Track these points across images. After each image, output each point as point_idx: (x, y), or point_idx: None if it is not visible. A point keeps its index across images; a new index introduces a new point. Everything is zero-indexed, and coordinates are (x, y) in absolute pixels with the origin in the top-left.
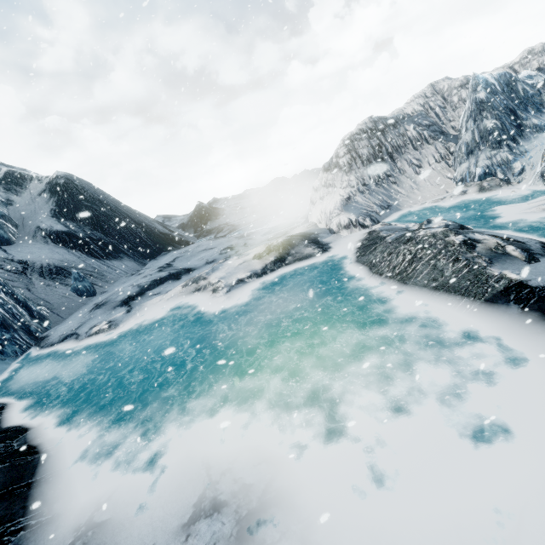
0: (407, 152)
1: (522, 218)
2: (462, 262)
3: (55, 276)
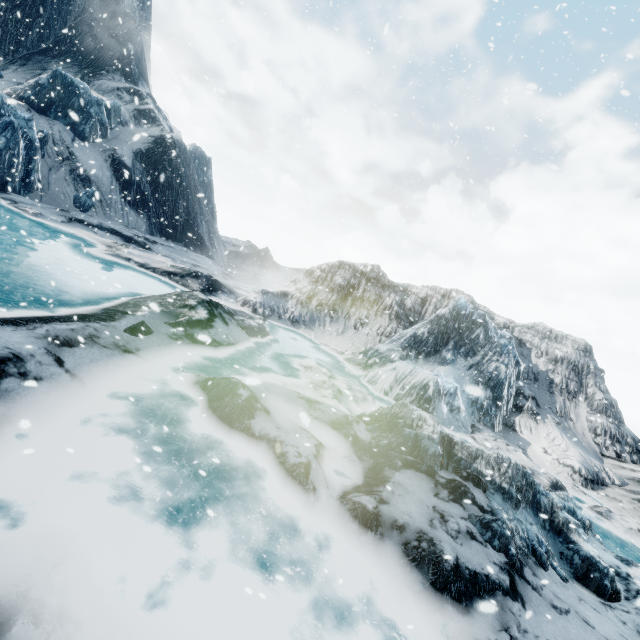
0: (368, 308)
1: (286, 359)
2: (158, 303)
3: (79, 180)
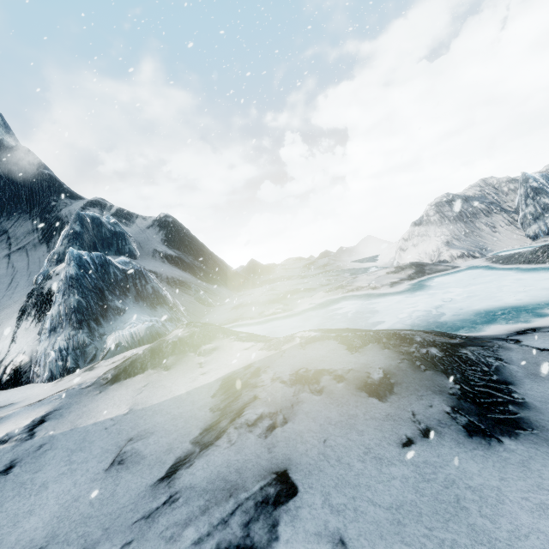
0: (481, 217)
1: None
2: None
3: (180, 286)
